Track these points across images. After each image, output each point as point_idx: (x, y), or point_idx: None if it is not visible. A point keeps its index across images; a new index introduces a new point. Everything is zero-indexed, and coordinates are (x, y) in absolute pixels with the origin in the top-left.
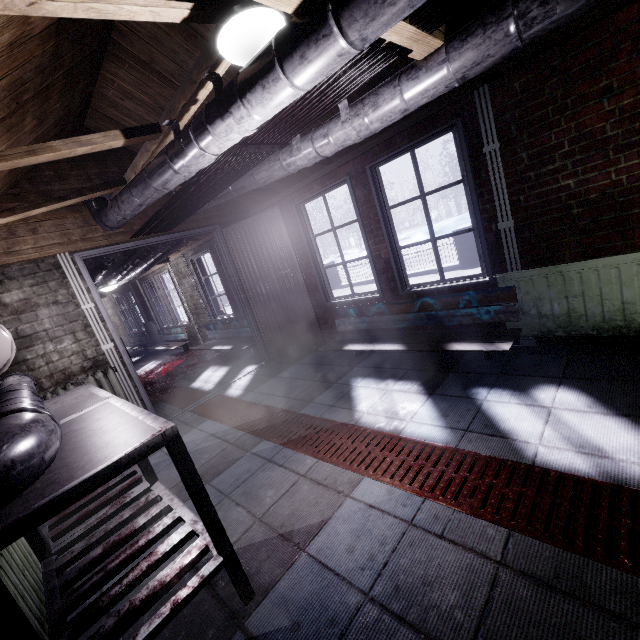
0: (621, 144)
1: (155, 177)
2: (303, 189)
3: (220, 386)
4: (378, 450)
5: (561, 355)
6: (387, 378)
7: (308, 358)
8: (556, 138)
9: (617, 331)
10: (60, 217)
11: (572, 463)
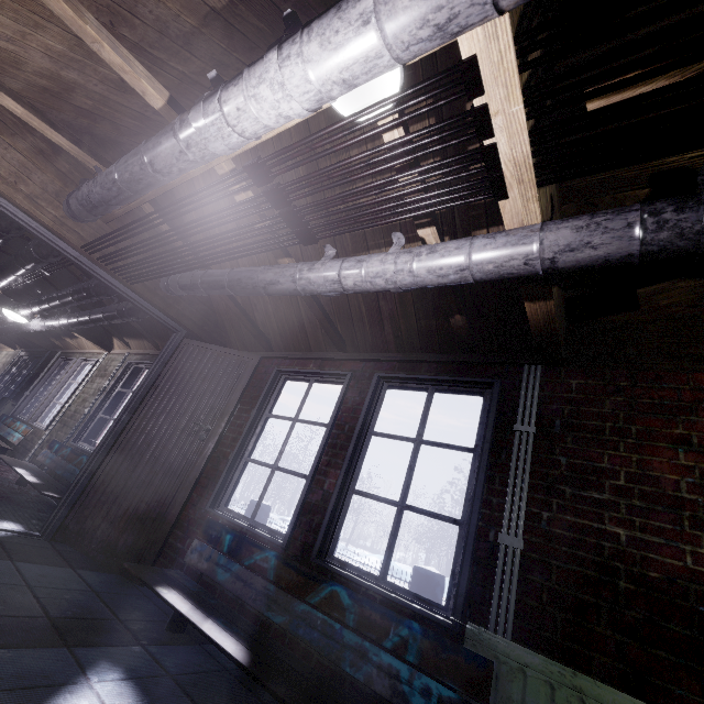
0: (702, 518)
1: (152, 138)
2: (298, 361)
3: None
4: None
5: None
6: None
7: (101, 575)
8: (610, 462)
9: None
10: (39, 166)
11: None
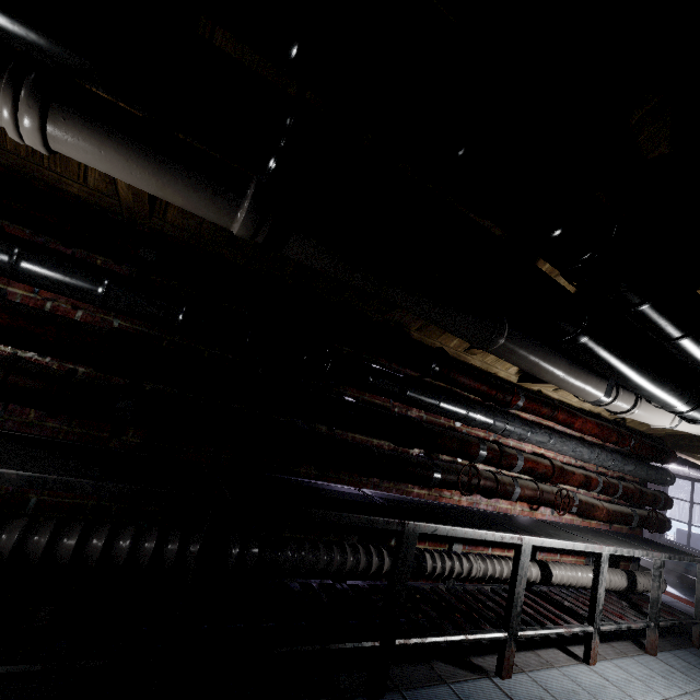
0: None
1: None
2: None
3: None
4: None
5: None
6: None
7: None
8: None
9: None
10: None
11: None
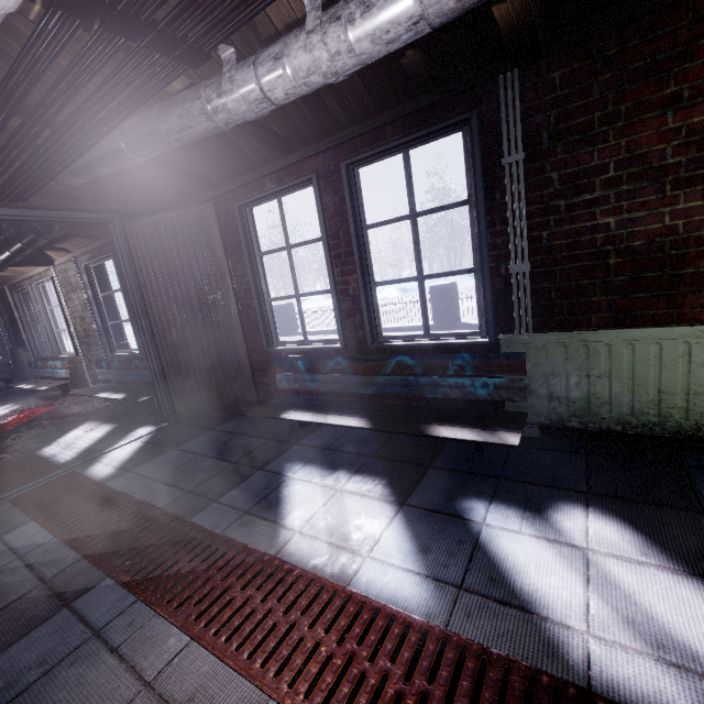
0: (683, 177)
1: None
2: (251, 185)
3: (84, 457)
4: (307, 623)
5: (576, 455)
6: (339, 468)
7: (232, 423)
8: (600, 157)
9: (648, 429)
10: None
11: (659, 691)
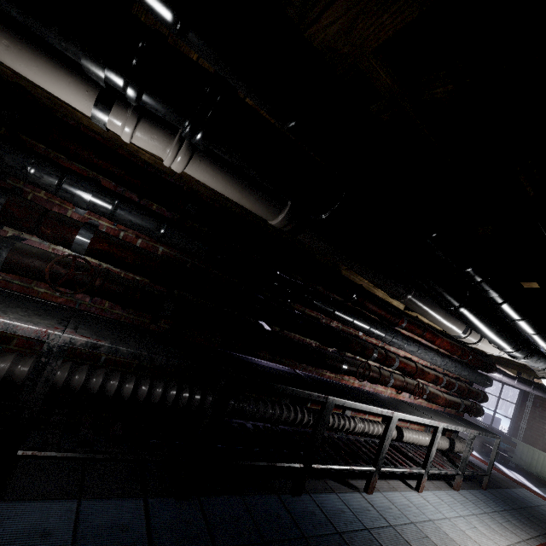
0: None
1: None
2: None
3: None
4: None
5: (522, 473)
6: None
7: None
8: None
9: (542, 477)
10: None
11: (516, 478)
